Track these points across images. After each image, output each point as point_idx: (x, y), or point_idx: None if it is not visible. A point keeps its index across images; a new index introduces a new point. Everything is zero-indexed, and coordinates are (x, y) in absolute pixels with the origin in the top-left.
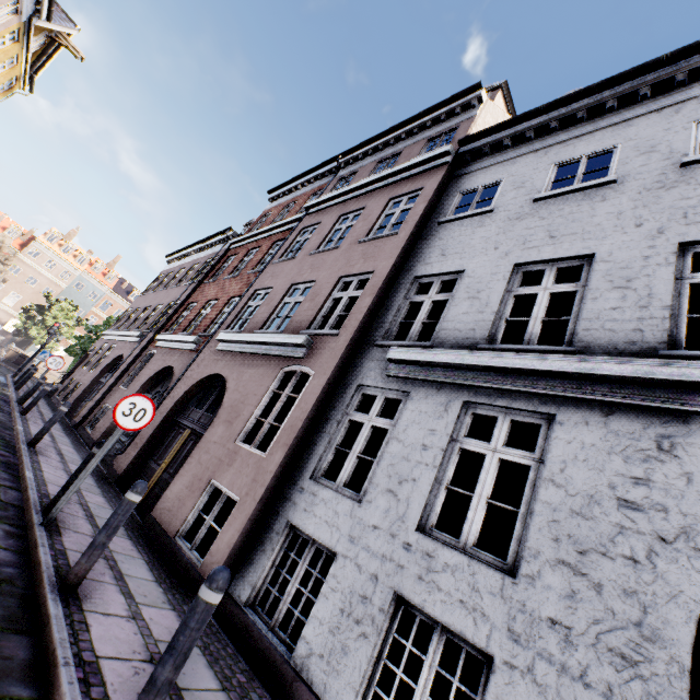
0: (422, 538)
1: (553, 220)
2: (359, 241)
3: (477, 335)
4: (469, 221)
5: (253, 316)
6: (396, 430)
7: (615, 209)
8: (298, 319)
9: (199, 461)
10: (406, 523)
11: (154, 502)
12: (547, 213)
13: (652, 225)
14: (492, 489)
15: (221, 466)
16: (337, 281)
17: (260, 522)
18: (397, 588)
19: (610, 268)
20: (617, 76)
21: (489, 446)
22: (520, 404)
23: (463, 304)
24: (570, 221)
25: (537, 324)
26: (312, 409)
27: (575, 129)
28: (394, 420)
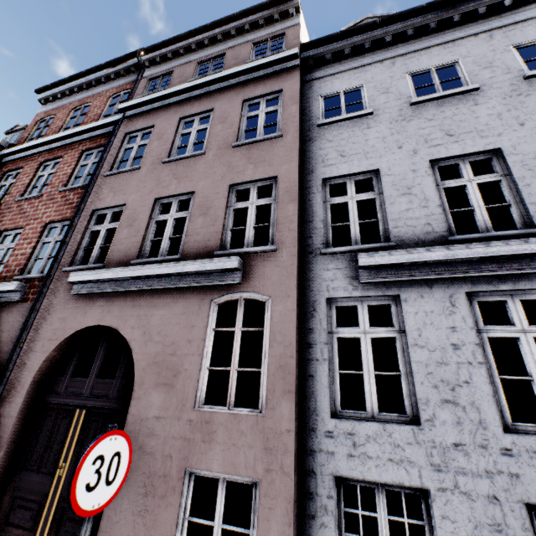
0: (518, 438)
1: (442, 121)
2: (233, 145)
3: (436, 228)
4: (352, 123)
5: (113, 243)
6: (410, 337)
7: (492, 111)
8: (197, 239)
9: (144, 451)
10: (489, 429)
11: (75, 531)
12: (431, 115)
13: (533, 124)
14: (349, 340)
15: (193, 447)
16: (228, 190)
17: (299, 494)
18: (527, 500)
19: (523, 159)
20: (438, 1)
21: (517, 329)
22: (524, 284)
23: (400, 201)
24: (458, 121)
25: (484, 211)
26: (296, 340)
27: (410, 45)
28: (395, 327)
